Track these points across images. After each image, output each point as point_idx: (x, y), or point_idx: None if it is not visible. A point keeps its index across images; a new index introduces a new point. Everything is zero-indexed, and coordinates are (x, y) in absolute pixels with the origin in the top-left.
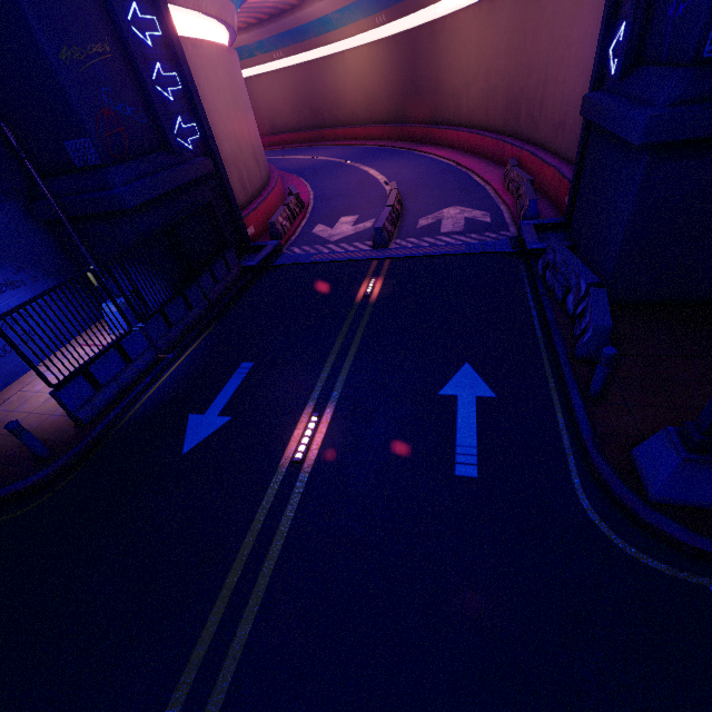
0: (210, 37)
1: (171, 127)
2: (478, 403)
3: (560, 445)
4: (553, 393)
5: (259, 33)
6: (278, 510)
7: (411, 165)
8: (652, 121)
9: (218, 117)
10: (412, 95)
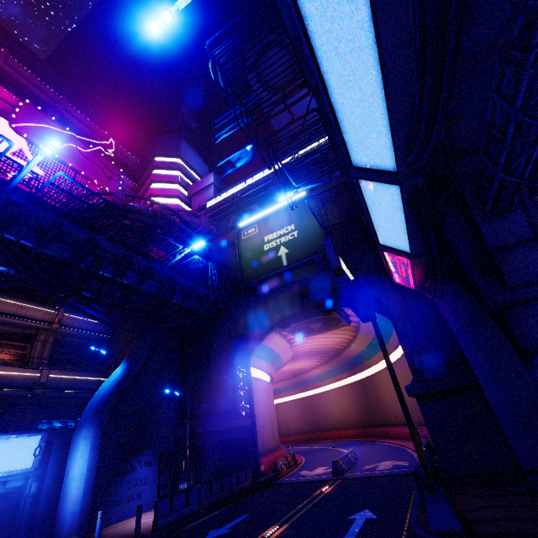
0: (262, 378)
1: (239, 404)
2: (366, 519)
3: (401, 528)
4: (408, 515)
5: (286, 383)
6: None
7: (370, 447)
8: (408, 387)
9: (258, 407)
10: (369, 409)
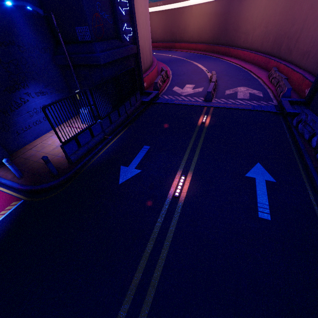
0: None
1: (122, 27)
2: (267, 183)
3: (313, 211)
4: (306, 184)
5: None
6: (169, 218)
7: (218, 64)
8: None
9: (139, 27)
10: (223, 30)
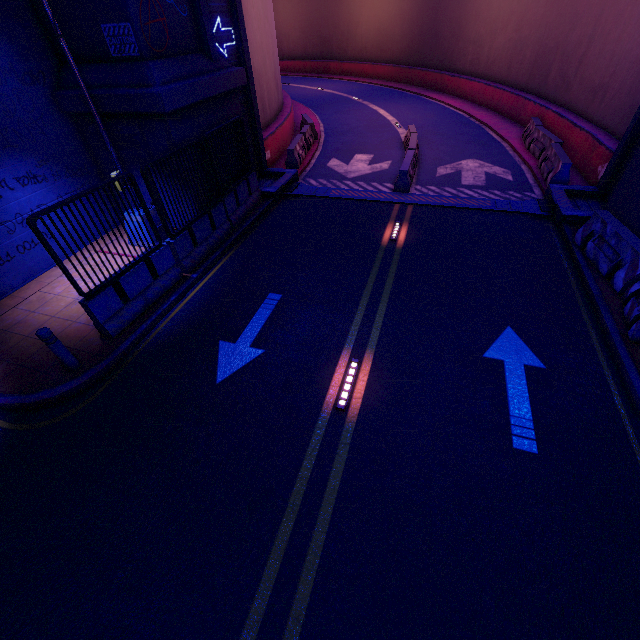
0: None
1: (211, 27)
2: (527, 372)
3: (622, 431)
4: (606, 372)
5: None
6: (326, 459)
7: (421, 110)
8: None
9: (250, 26)
10: (429, 36)
